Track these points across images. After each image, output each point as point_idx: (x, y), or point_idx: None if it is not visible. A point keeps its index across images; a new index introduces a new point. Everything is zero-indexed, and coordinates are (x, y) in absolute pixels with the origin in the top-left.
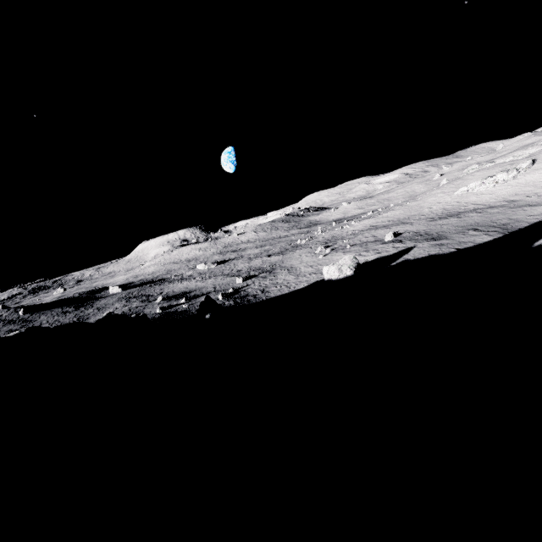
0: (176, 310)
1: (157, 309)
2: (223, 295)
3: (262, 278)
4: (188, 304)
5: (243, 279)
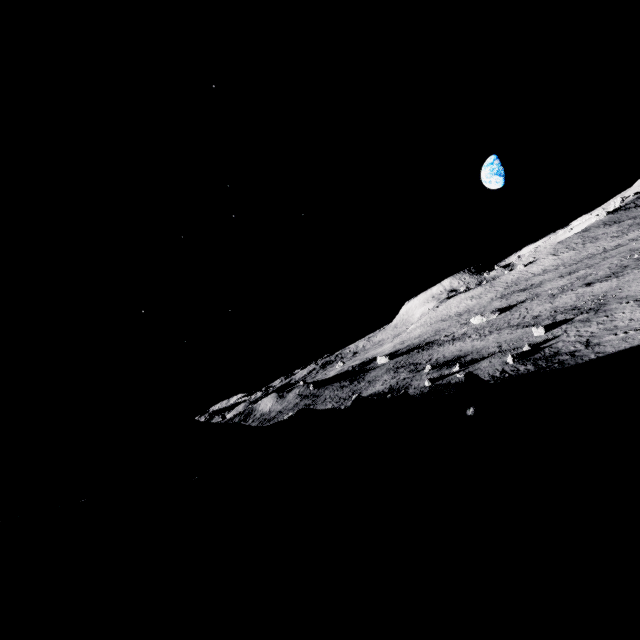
0: (448, 381)
1: (425, 381)
2: (513, 357)
3: (582, 322)
4: (463, 373)
5: (544, 329)
